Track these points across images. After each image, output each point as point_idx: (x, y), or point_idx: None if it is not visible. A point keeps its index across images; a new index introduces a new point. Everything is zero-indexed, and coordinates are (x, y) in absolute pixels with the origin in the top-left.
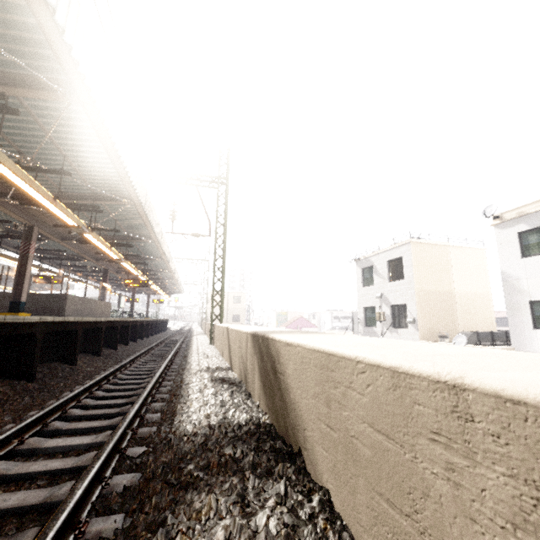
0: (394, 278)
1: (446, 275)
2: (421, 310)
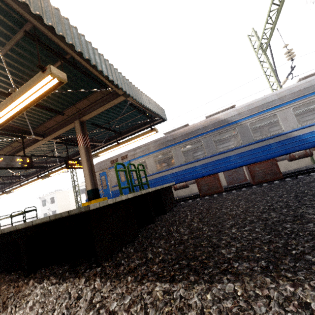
0: (52, 203)
1: (67, 199)
2: (60, 210)
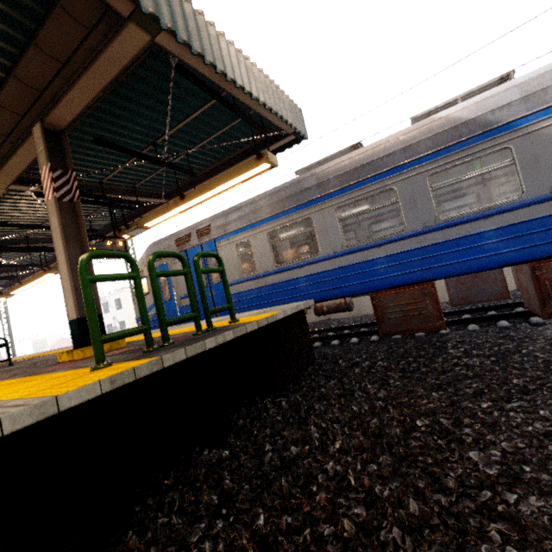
0: (119, 308)
1: None
2: (131, 322)
